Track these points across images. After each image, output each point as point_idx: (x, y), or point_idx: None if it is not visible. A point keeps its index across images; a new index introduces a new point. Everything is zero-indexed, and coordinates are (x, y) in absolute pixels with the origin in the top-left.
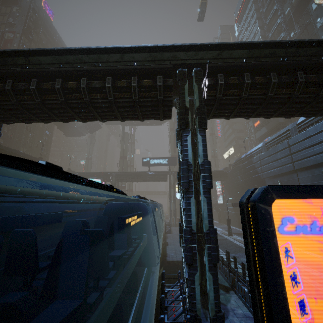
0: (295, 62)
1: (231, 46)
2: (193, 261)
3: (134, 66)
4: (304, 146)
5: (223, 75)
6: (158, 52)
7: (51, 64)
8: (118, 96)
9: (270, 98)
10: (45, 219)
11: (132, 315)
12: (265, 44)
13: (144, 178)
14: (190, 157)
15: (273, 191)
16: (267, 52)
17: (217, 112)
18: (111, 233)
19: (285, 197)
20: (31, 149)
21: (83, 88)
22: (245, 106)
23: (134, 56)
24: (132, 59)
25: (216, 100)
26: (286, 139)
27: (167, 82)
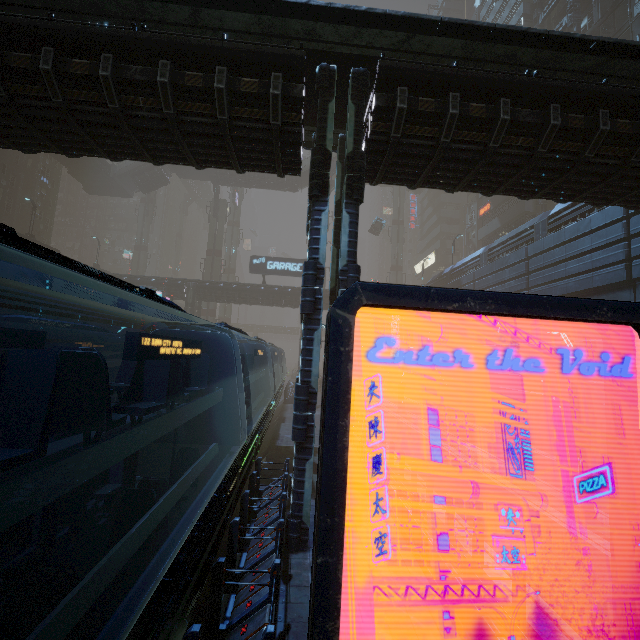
0: (552, 82)
1: (430, 26)
2: (305, 440)
3: (222, 43)
4: (552, 259)
5: (409, 92)
6: (275, 15)
7: (29, 7)
8: (186, 109)
9: (493, 153)
10: (2, 338)
11: (163, 501)
12: (498, 33)
13: (252, 298)
14: (322, 255)
15: (364, 291)
16: (501, 52)
17: (391, 171)
18: (139, 374)
19: (382, 302)
20: (9, 215)
21: (105, 79)
22: (444, 164)
23: (223, 18)
24: (220, 25)
25: (390, 144)
26: (525, 243)
27: (291, 89)
